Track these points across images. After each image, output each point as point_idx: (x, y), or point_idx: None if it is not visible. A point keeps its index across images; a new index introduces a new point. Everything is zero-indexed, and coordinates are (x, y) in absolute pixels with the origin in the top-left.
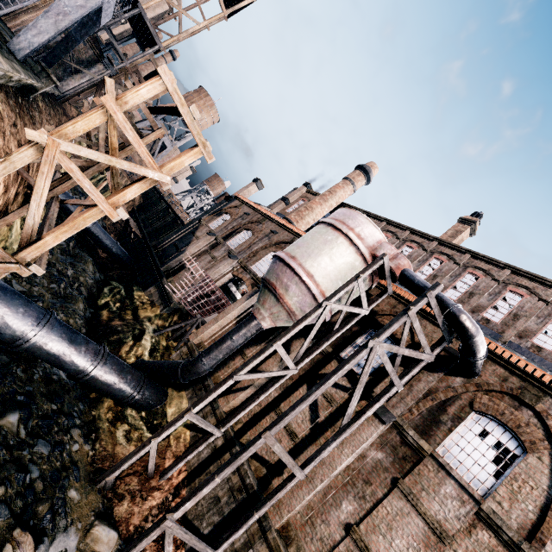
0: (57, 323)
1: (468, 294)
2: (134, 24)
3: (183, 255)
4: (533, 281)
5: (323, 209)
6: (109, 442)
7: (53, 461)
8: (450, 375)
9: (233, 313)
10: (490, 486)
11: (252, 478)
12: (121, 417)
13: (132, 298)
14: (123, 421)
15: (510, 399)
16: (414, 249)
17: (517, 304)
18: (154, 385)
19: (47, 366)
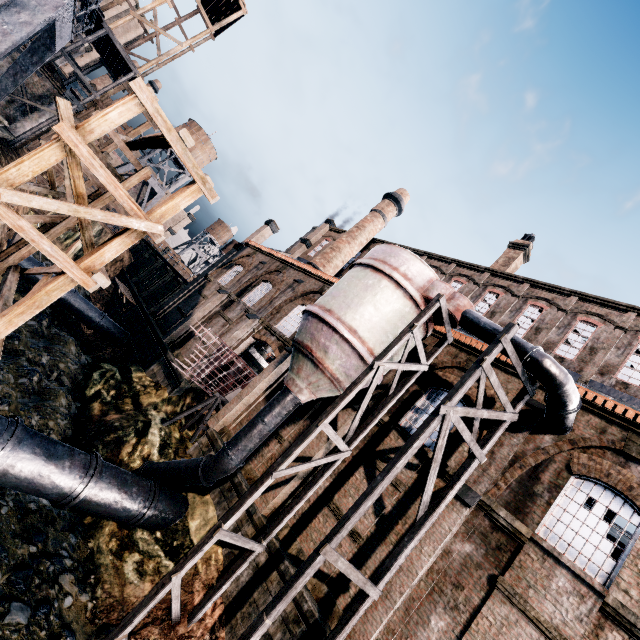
0: (26, 435)
1: (534, 330)
2: (101, 49)
3: (190, 321)
4: (605, 307)
5: (352, 248)
6: (114, 583)
7: (34, 632)
8: (537, 433)
9: (260, 386)
10: (610, 569)
11: (310, 602)
12: (128, 544)
13: (130, 382)
14: (132, 549)
15: (613, 455)
16: (464, 284)
17: (591, 335)
18: (169, 493)
19: (19, 493)
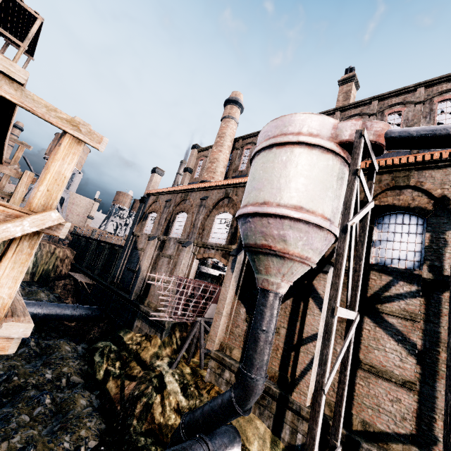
0: None
1: None
2: None
3: (141, 273)
4: None
5: (224, 153)
6: None
7: None
8: None
9: (229, 295)
10: None
11: None
12: None
13: (126, 347)
14: None
15: None
16: None
17: None
18: (219, 436)
19: None
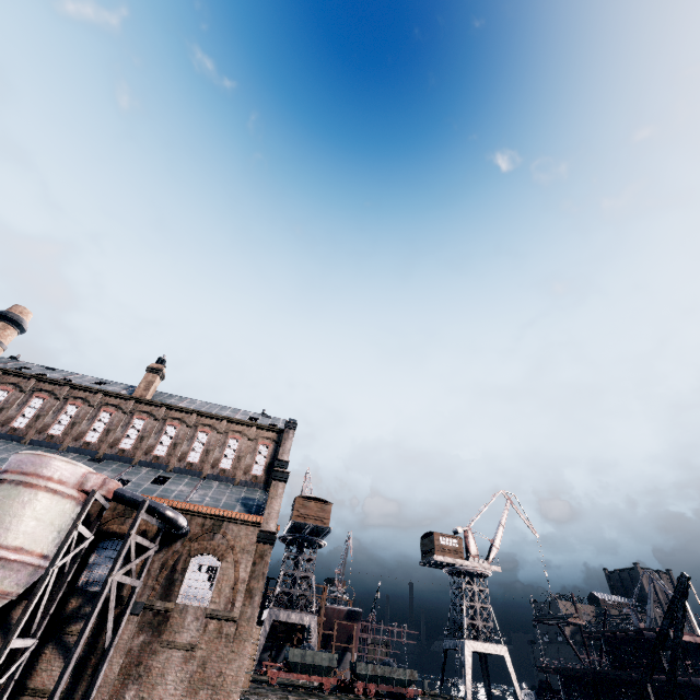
0: None
1: (173, 446)
2: None
3: None
4: (212, 419)
5: None
6: None
7: None
8: (173, 543)
9: None
10: (210, 595)
11: None
12: None
13: None
14: None
15: (209, 536)
16: (114, 414)
17: (206, 441)
18: None
19: None
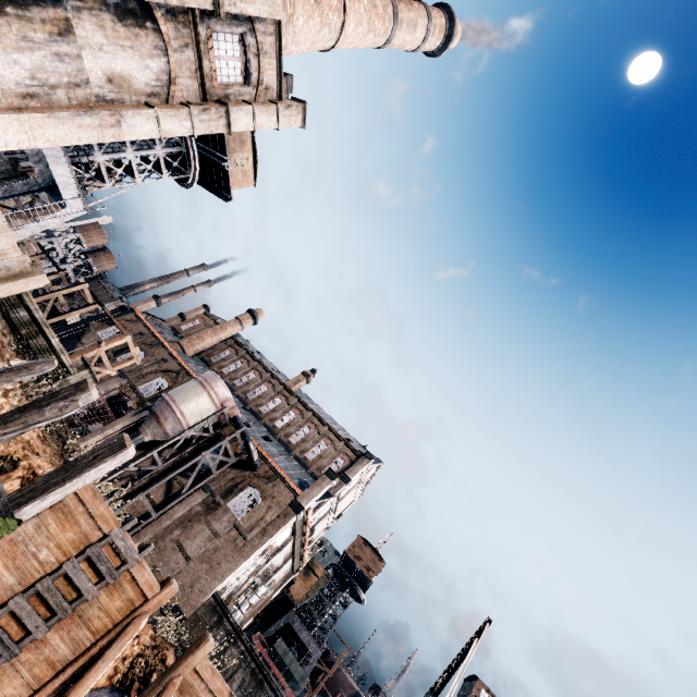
0: None
1: (287, 425)
2: None
3: None
4: (320, 421)
5: (213, 340)
6: None
7: None
8: (246, 470)
9: (119, 426)
10: (244, 515)
11: None
12: None
13: None
14: None
15: (266, 480)
16: (269, 388)
17: (307, 433)
18: None
19: None
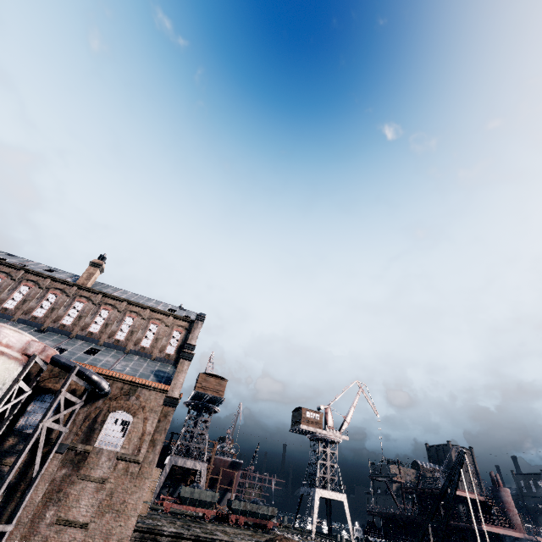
0: None
1: (105, 325)
2: None
3: None
4: (138, 307)
5: None
6: None
7: None
8: (96, 401)
9: None
10: (121, 443)
11: None
12: None
13: None
14: None
15: (125, 397)
16: (59, 296)
17: (132, 324)
18: None
19: None
